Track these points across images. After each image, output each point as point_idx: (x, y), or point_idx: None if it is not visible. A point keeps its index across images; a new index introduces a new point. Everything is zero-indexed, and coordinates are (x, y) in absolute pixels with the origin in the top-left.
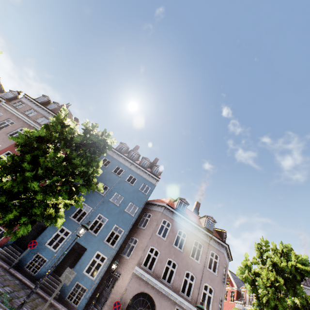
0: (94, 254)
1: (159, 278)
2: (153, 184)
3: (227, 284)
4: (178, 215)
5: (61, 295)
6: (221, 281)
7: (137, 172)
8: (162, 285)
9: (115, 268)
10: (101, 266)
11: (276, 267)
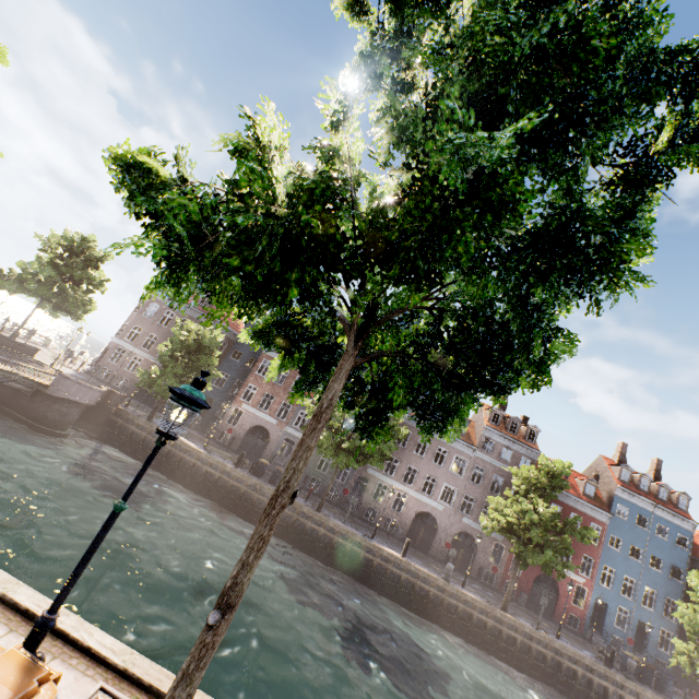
0: (659, 630)
1: None
2: (690, 531)
3: None
4: None
5: None
6: None
7: (664, 518)
8: None
9: None
10: (670, 641)
11: None
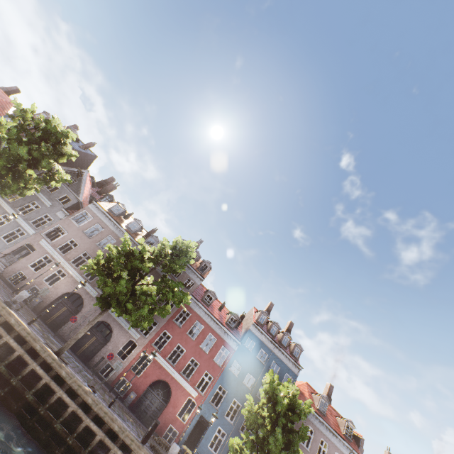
0: None
1: None
2: (295, 374)
3: None
4: (321, 421)
5: None
6: None
7: (280, 357)
8: None
9: None
10: None
11: None
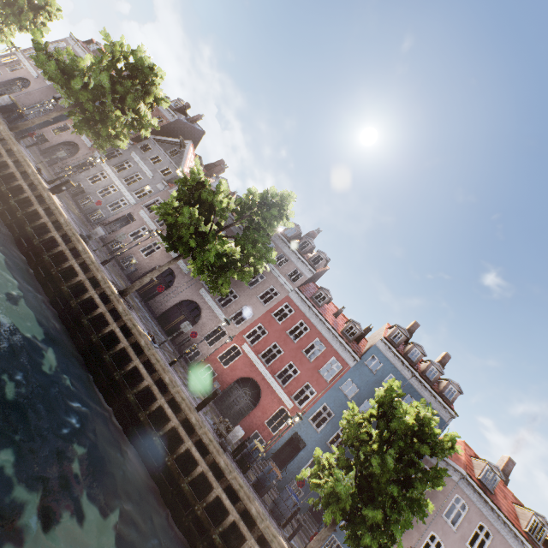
0: None
1: None
2: (444, 421)
3: None
4: (483, 497)
5: None
6: None
7: (420, 392)
8: None
9: None
10: None
11: None
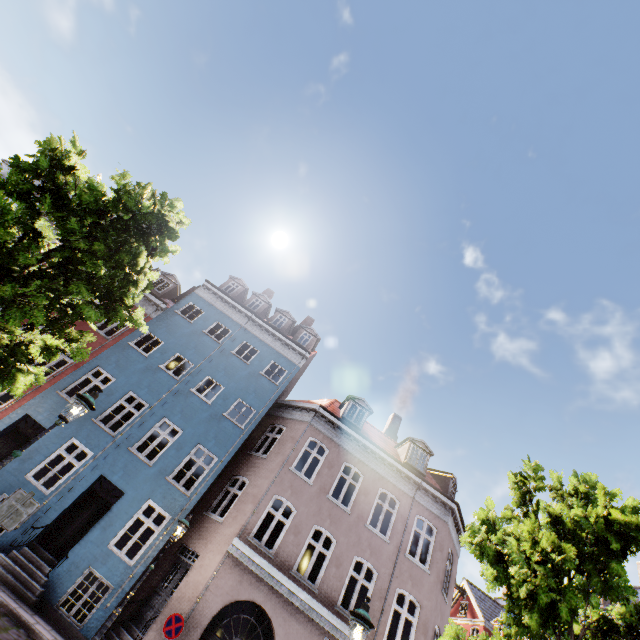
0: (141, 505)
1: (289, 570)
2: (295, 364)
3: (464, 613)
4: (345, 431)
5: (46, 597)
6: (439, 587)
7: (260, 338)
8: (293, 586)
9: (180, 534)
10: (155, 534)
11: (560, 526)
